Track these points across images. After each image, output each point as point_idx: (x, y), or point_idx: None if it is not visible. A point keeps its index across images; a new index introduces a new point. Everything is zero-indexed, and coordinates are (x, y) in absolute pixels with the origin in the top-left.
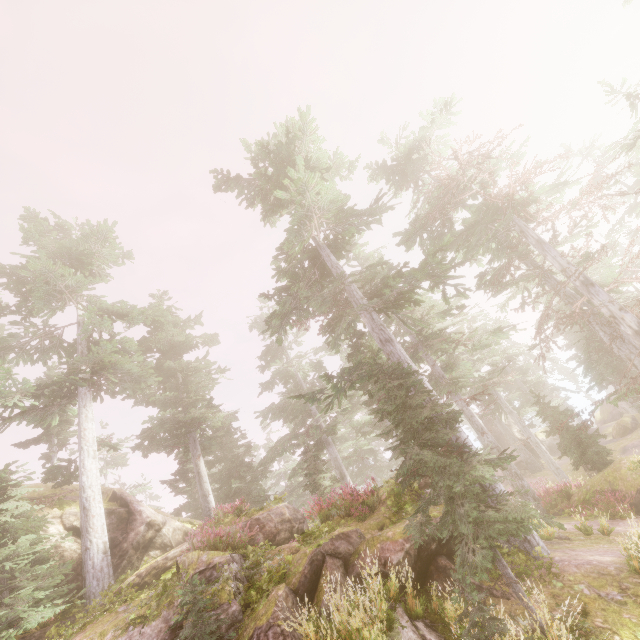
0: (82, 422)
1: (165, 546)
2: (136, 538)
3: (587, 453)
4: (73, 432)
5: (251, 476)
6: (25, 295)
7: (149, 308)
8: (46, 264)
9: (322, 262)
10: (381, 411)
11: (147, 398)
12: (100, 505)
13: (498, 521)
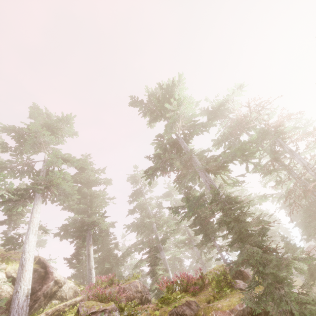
0: (33, 213)
1: (62, 298)
2: (46, 289)
3: (315, 274)
4: (23, 221)
5: (116, 262)
6: (21, 143)
7: (81, 160)
8: (38, 127)
9: (177, 146)
10: (223, 221)
11: (69, 206)
12: (31, 264)
13: (305, 303)
